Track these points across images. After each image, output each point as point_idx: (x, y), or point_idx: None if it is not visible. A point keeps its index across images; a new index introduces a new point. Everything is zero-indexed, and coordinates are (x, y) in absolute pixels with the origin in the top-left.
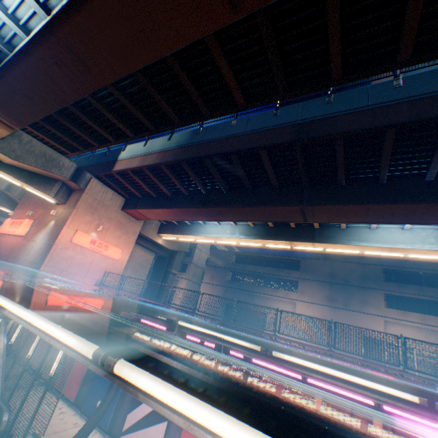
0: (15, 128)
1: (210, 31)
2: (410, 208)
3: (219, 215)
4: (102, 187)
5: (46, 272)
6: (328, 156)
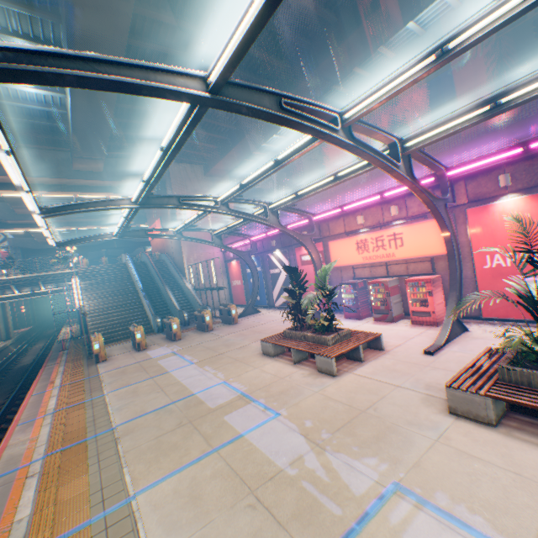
0: (103, 159)
1: (130, 22)
2: (397, 1)
3: (268, 130)
4: (179, 167)
5: (186, 243)
6: (299, 6)
